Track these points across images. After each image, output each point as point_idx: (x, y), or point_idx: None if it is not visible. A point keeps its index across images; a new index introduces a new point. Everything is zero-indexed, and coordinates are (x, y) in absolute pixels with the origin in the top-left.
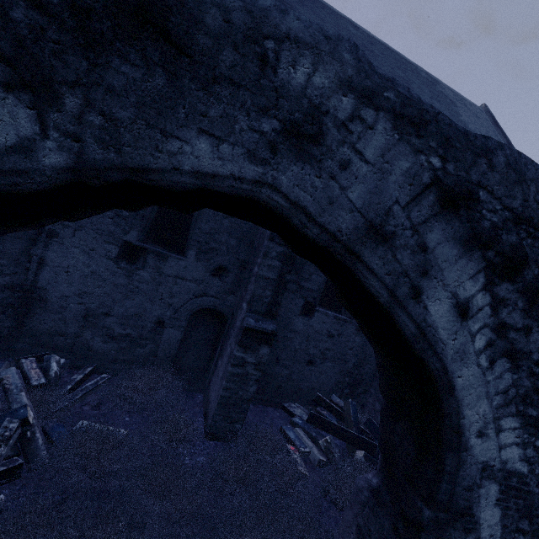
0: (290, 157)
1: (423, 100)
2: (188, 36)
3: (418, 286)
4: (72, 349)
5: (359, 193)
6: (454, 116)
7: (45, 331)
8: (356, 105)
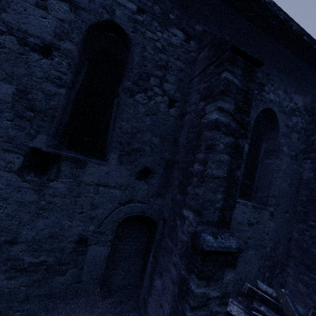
0: None
1: None
2: None
3: None
4: None
5: None
6: None
7: None
8: None
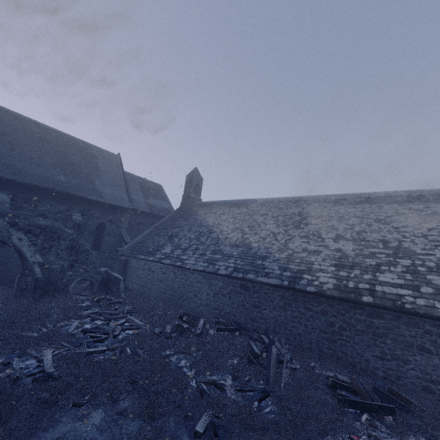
0: None
1: (5, 211)
2: None
3: (10, 237)
4: None
5: None
6: (92, 165)
7: None
8: None
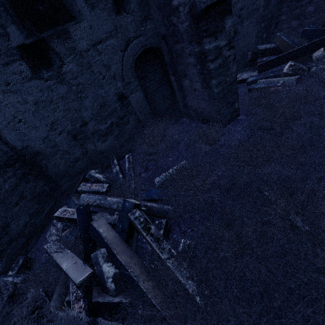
0: None
1: None
2: None
3: None
4: (93, 162)
5: None
6: None
7: (65, 168)
8: None
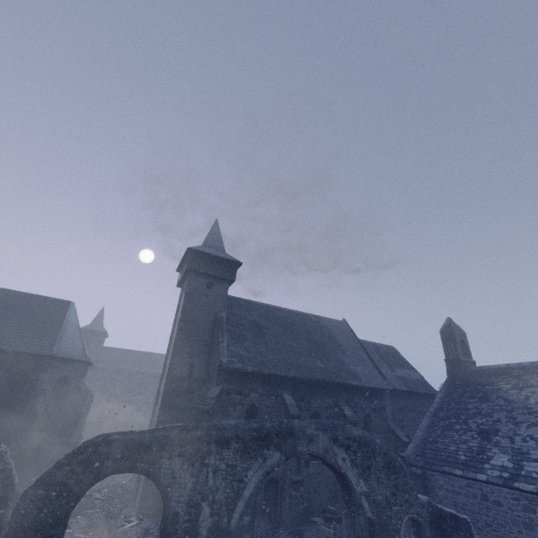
0: (311, 444)
1: (325, 424)
2: (295, 433)
3: (335, 458)
4: None
5: (321, 445)
6: (332, 341)
7: None
8: (317, 431)
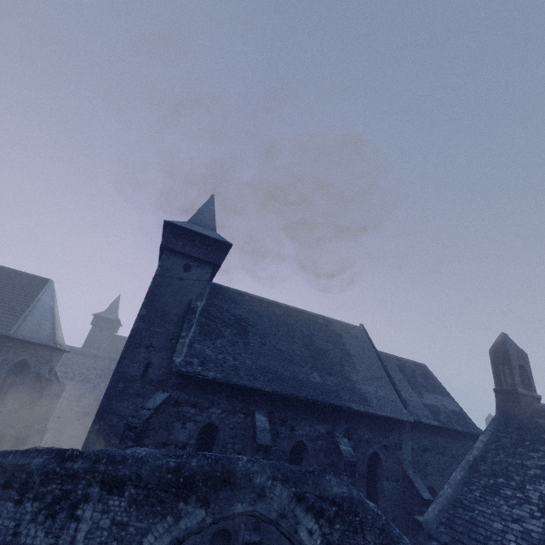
0: (258, 501)
1: (288, 470)
2: (235, 481)
3: (296, 528)
4: None
5: (276, 505)
6: (341, 349)
7: None
8: (272, 481)
